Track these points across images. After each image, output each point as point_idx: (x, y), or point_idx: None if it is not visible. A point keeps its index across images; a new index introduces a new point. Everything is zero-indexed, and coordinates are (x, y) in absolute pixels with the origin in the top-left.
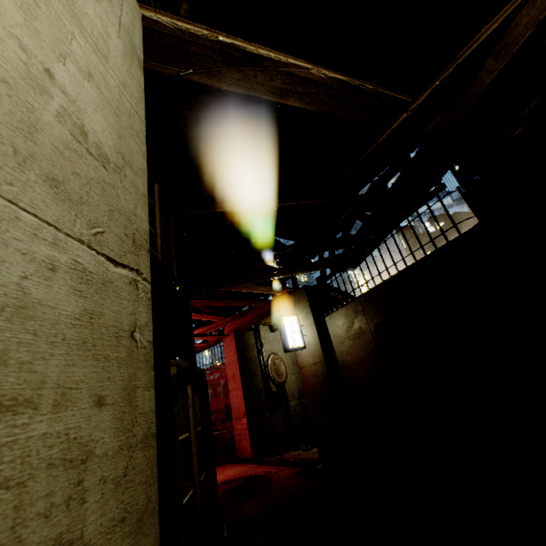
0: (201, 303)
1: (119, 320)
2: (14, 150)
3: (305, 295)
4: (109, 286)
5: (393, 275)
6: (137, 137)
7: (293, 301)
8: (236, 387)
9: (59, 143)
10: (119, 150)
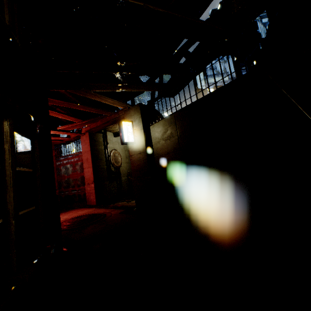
0: (62, 104)
1: None
2: None
3: (139, 109)
4: None
5: (199, 99)
6: None
7: (130, 113)
8: (88, 166)
9: None
10: None
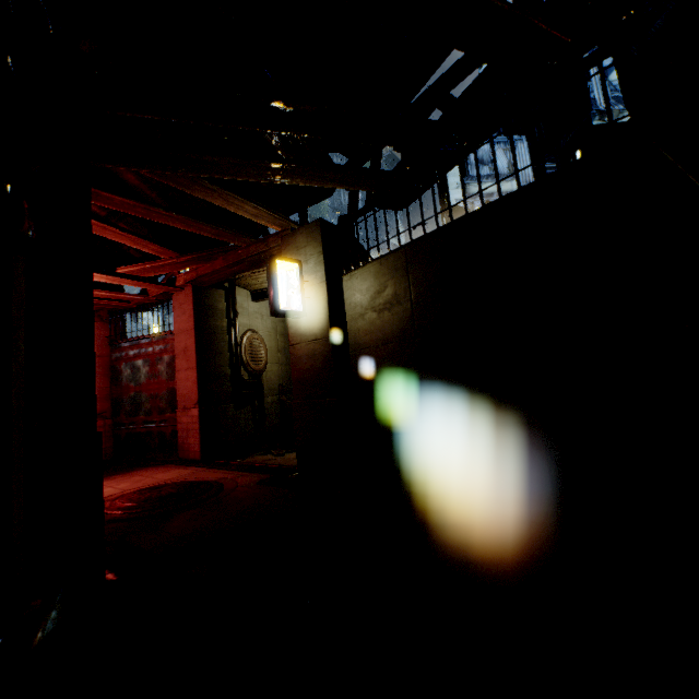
0: (131, 208)
1: None
2: None
3: (320, 234)
4: None
5: (472, 213)
6: None
7: (297, 242)
8: (188, 367)
9: None
10: None
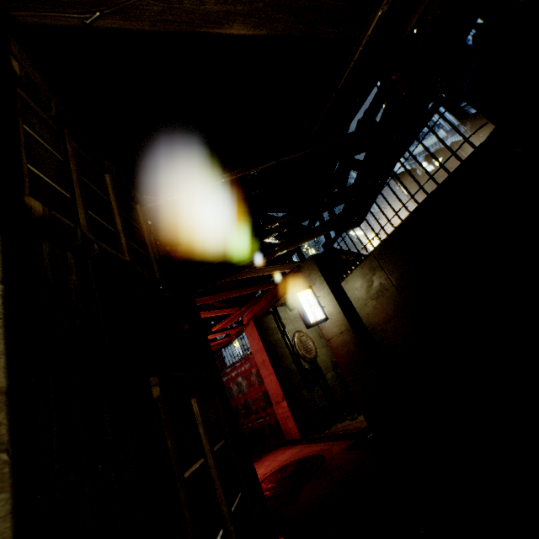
0: (211, 299)
1: None
2: None
3: (315, 265)
4: None
5: (405, 219)
6: None
7: (303, 274)
8: (269, 373)
9: None
10: None
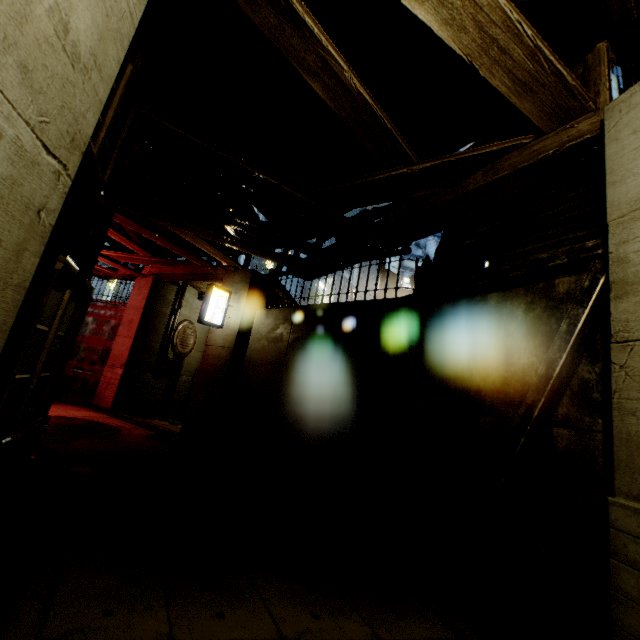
0: (129, 224)
1: (33, 196)
2: (5, 36)
3: (250, 279)
4: (36, 167)
5: (333, 303)
6: (120, 42)
7: (234, 278)
8: (128, 335)
9: (41, 36)
10: (95, 52)
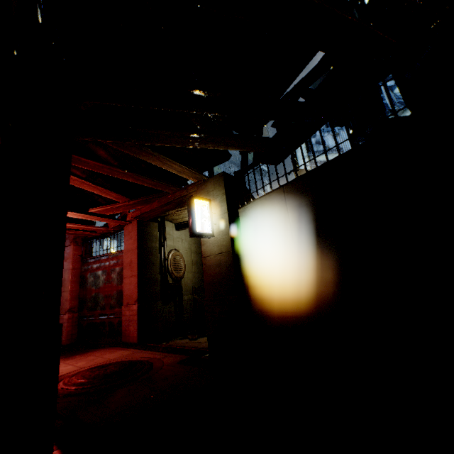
0: (100, 168)
1: None
2: None
3: (223, 182)
4: None
5: (331, 160)
6: None
7: (207, 188)
8: (131, 275)
9: None
10: None
